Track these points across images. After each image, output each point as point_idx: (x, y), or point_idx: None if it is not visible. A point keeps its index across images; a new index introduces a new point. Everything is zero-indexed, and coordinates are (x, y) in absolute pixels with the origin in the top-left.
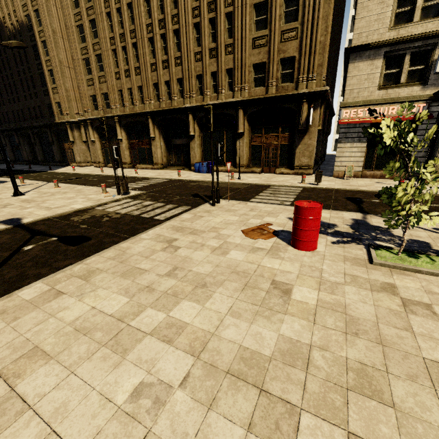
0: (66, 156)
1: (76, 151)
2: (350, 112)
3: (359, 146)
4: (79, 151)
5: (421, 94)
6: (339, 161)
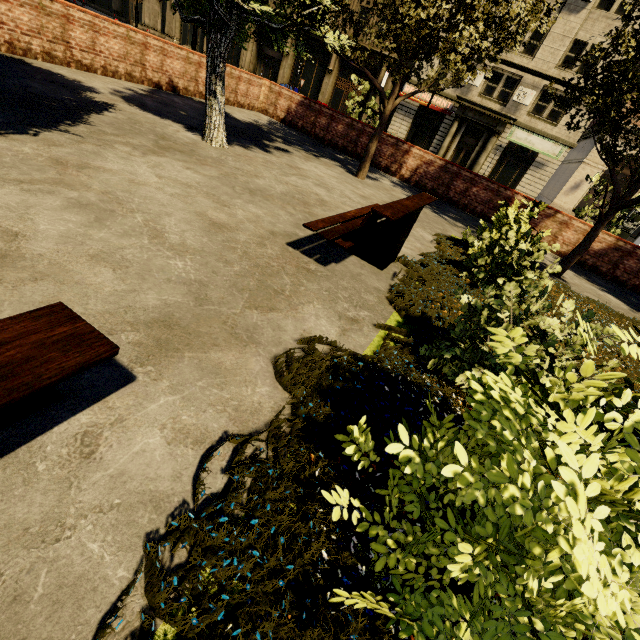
0: (129, 9)
1: (146, 9)
2: (410, 89)
3: (407, 121)
4: (151, 12)
5: (452, 94)
6: (392, 129)
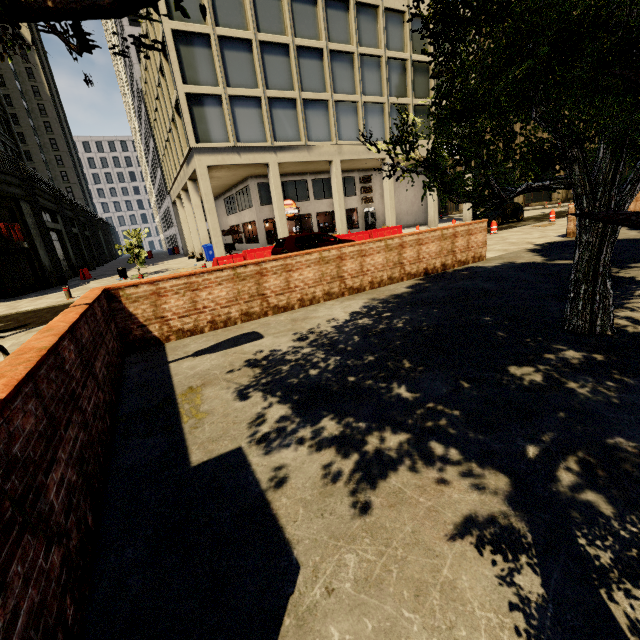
0: (447, 207)
1: None
2: None
3: None
4: None
5: None
6: None
